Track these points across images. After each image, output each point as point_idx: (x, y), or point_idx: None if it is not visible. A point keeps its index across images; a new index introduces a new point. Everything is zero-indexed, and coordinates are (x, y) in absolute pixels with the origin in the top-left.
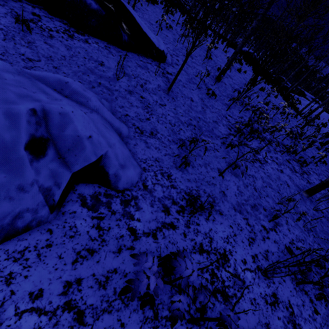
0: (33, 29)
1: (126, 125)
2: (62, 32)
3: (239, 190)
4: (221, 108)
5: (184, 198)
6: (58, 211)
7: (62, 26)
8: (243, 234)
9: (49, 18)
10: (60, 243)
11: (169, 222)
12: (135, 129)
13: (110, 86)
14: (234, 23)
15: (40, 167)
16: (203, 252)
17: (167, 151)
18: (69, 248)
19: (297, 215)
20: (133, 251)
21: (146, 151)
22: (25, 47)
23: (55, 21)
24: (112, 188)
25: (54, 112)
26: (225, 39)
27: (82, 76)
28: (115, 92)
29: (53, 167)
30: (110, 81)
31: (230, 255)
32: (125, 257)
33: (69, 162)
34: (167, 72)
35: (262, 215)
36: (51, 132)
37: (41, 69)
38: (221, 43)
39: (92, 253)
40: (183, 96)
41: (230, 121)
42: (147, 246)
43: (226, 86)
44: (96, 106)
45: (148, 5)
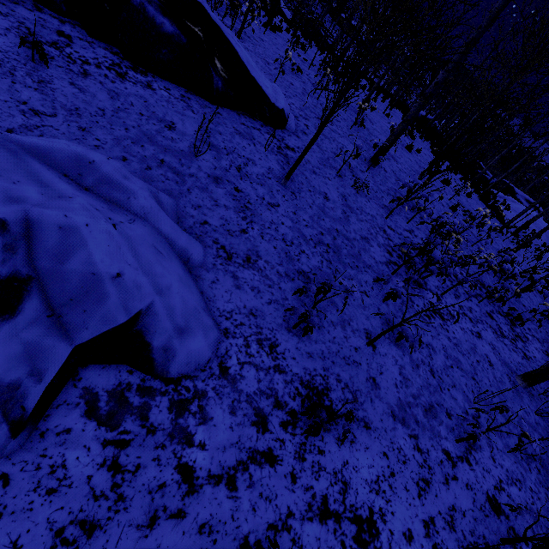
0: (54, 59)
1: (202, 242)
2: (107, 67)
3: (402, 376)
4: (377, 214)
5: (299, 393)
6: (33, 428)
7: (108, 57)
8: (408, 470)
9: (86, 42)
10: (22, 508)
11: (264, 449)
12: (218, 250)
13: (181, 166)
14: (403, 70)
15: (0, 340)
16: (327, 516)
17: (274, 295)
18: (39, 521)
19: (507, 426)
20: (183, 522)
21: (234, 296)
22: (33, 89)
23: (97, 47)
24: (156, 374)
25: (48, 224)
26: (388, 95)
27: (131, 147)
28: (189, 178)
29: (32, 337)
30: (182, 159)
31: (380, 522)
32: (162, 537)
33: (70, 325)
34: (286, 146)
35: (444, 428)
36: (37, 264)
37: (54, 131)
38: (381, 101)
39: (90, 530)
40: (312, 190)
41: (390, 237)
42: (214, 508)
43: (386, 174)
44: (144, 208)
45: (265, 33)
